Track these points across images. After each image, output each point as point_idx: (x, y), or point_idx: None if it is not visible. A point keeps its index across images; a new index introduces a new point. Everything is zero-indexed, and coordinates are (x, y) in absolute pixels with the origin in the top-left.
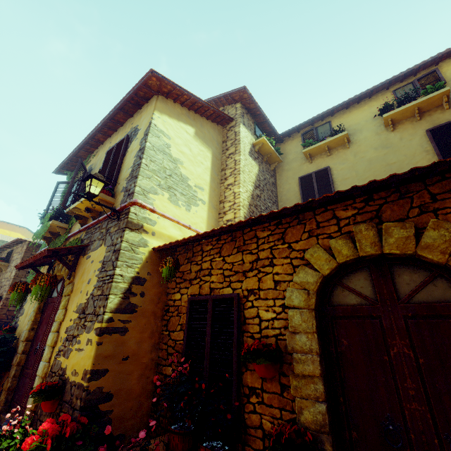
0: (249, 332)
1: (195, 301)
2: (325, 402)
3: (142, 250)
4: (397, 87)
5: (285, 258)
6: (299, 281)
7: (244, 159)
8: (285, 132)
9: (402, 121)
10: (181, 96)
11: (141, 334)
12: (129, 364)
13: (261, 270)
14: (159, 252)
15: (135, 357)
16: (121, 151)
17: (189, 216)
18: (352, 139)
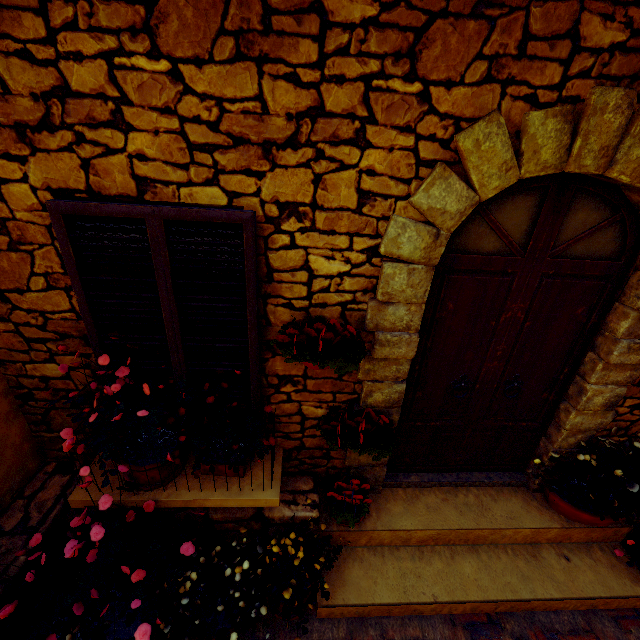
0: (281, 297)
1: (86, 217)
2: (404, 379)
3: None
4: None
5: (404, 130)
6: (426, 206)
7: None
8: None
9: None
10: None
11: None
12: None
13: (327, 151)
14: None
15: None
16: None
17: None
18: None
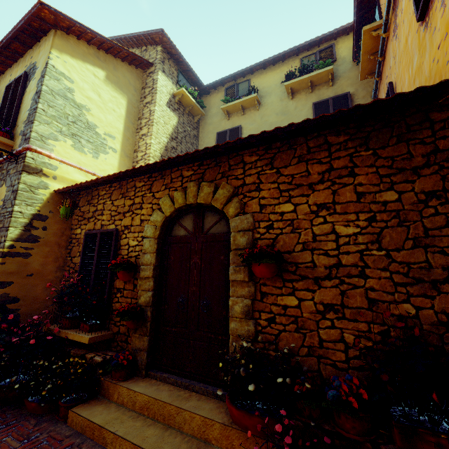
0: (121, 254)
1: (89, 234)
2: (153, 291)
3: (43, 192)
4: (304, 55)
5: (149, 203)
6: (153, 220)
7: (159, 110)
8: (210, 85)
9: (300, 91)
10: (84, 34)
11: (45, 258)
12: (34, 279)
13: (135, 212)
14: (62, 194)
15: (40, 275)
16: (19, 89)
17: (97, 163)
18: (263, 102)
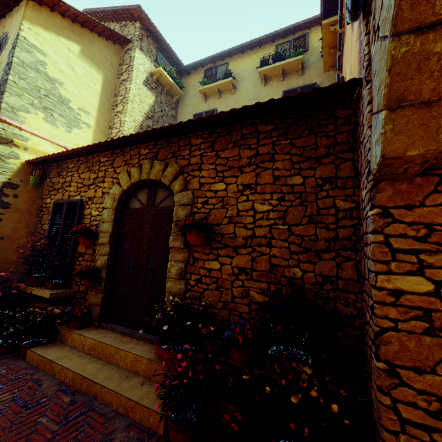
0: (84, 223)
1: (57, 204)
2: (109, 255)
3: (13, 161)
4: (280, 42)
5: (111, 178)
6: (112, 193)
7: (135, 88)
8: (189, 65)
9: (273, 78)
10: (57, 7)
11: (16, 224)
12: (5, 242)
13: (98, 185)
14: (33, 165)
15: (11, 238)
16: None
17: (70, 137)
18: (238, 86)
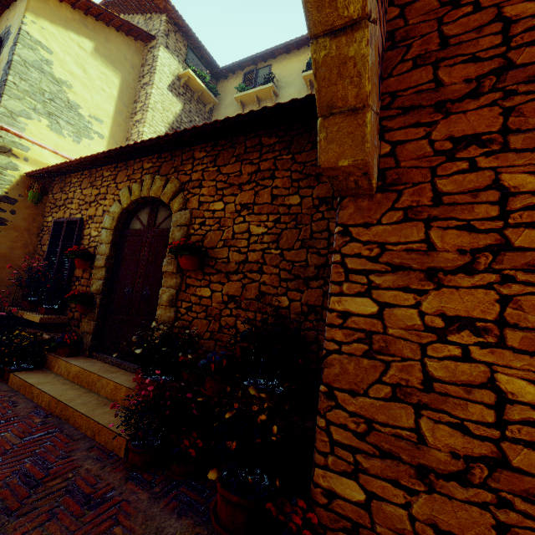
0: (83, 244)
1: (58, 222)
2: (104, 280)
3: (12, 173)
4: None
5: (112, 194)
6: (112, 211)
7: (157, 94)
8: (226, 67)
9: None
10: None
11: (13, 243)
12: None
13: (99, 202)
14: (34, 178)
15: (7, 259)
16: None
17: (79, 149)
18: (281, 94)
